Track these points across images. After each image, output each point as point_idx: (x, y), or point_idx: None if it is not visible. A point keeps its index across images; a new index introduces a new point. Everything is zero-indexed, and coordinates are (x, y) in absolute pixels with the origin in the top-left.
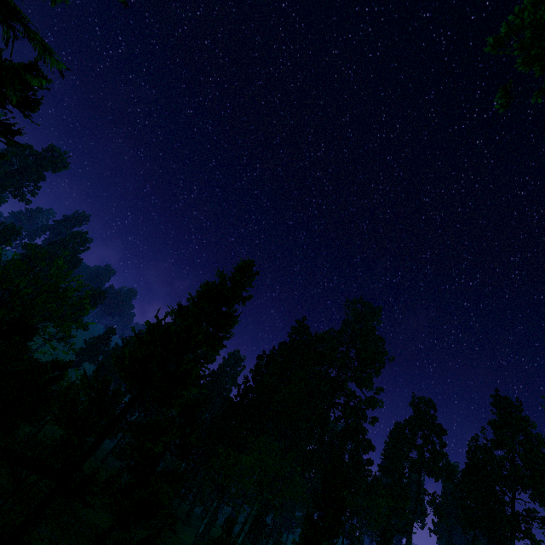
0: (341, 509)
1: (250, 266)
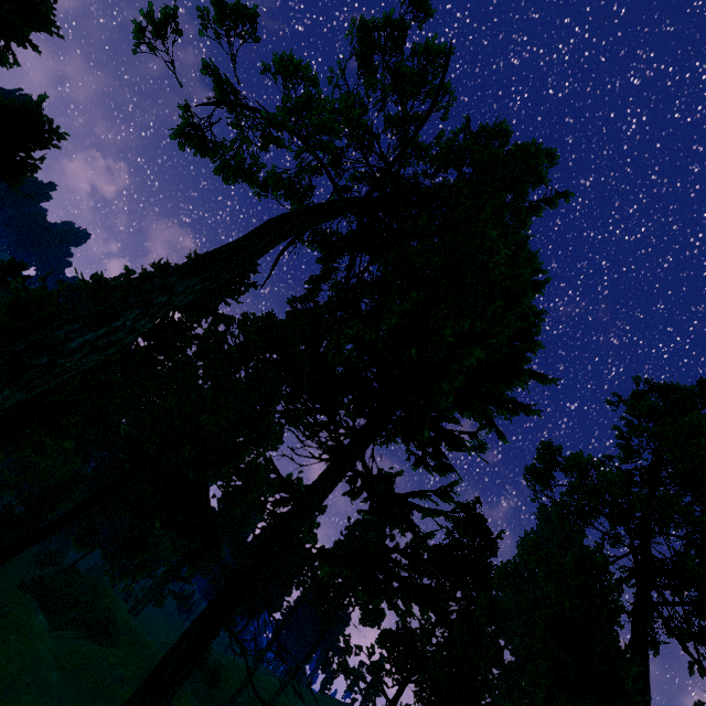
0: (44, 513)
1: (19, 268)
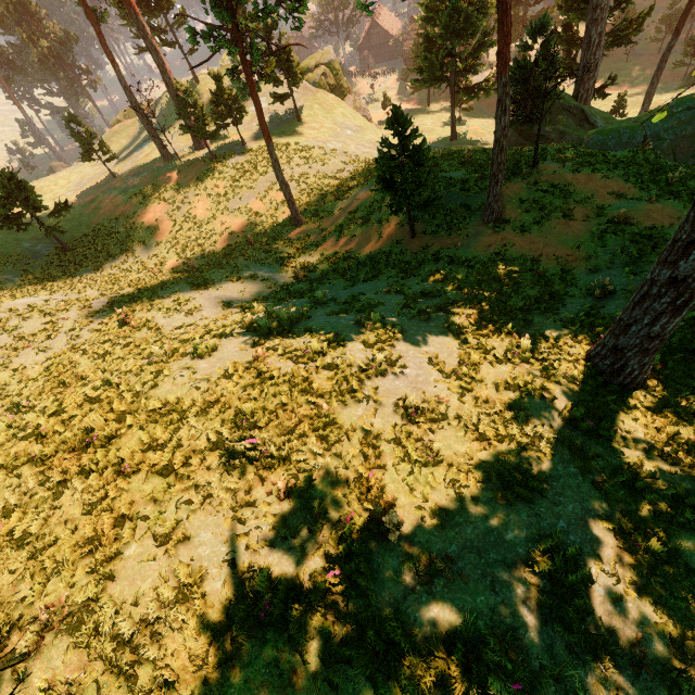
0: None
1: None
